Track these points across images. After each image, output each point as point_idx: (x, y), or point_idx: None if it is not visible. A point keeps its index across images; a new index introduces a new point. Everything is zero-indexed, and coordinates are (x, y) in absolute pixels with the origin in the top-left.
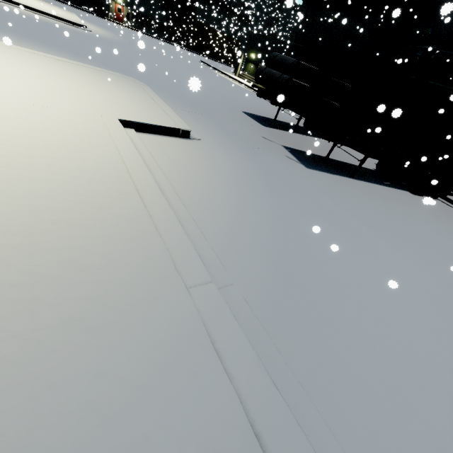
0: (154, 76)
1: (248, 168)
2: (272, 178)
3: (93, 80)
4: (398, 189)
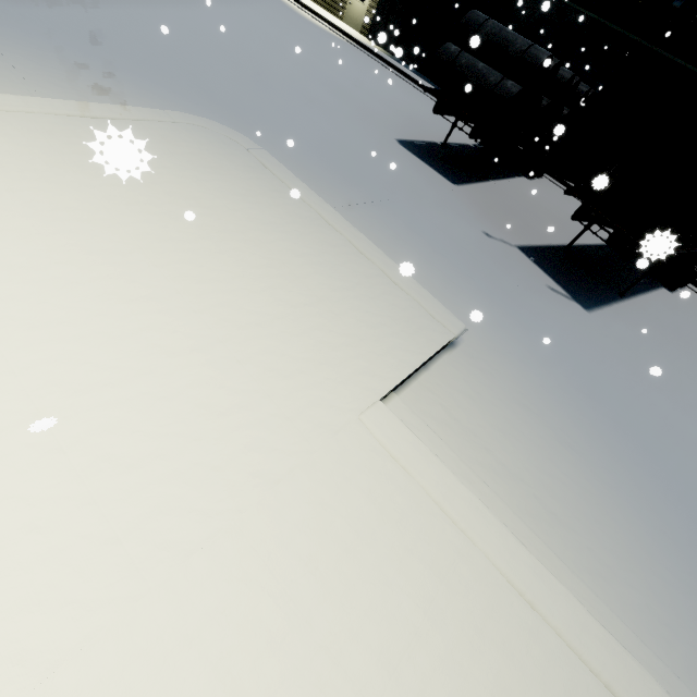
0: (202, 60)
1: (568, 386)
2: (604, 396)
3: (176, 198)
4: (657, 288)
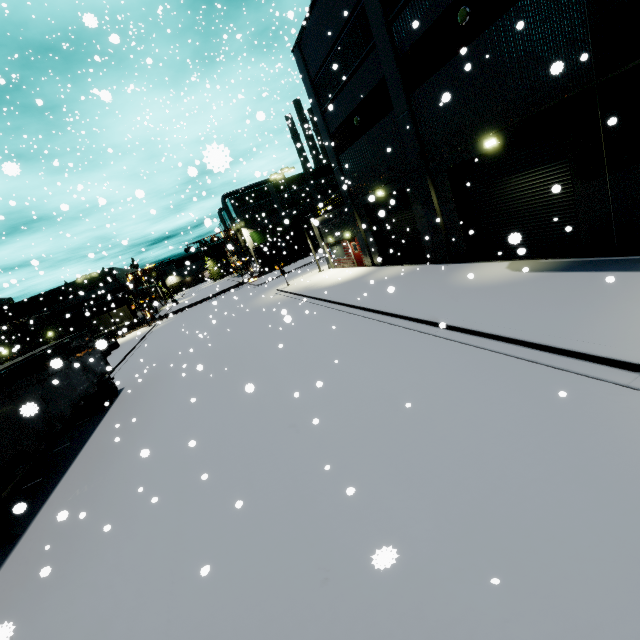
0: None
1: None
2: None
3: None
4: None
